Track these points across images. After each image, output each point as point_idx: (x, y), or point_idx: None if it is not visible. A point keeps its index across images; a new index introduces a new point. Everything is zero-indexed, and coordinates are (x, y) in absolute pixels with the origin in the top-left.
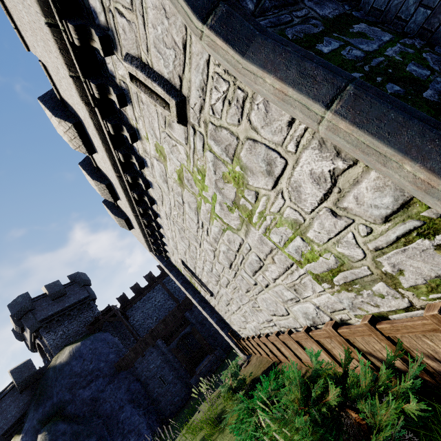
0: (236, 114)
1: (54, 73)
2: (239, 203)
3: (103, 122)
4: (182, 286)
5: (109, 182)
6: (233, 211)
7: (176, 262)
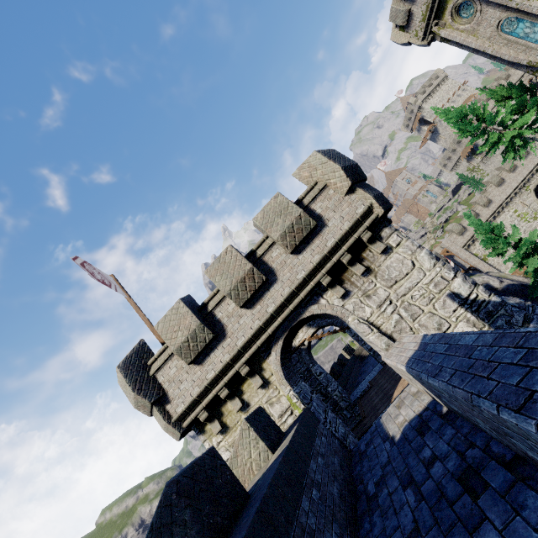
0: (537, 208)
1: (493, 195)
2: (534, 217)
3: (504, 204)
4: (480, 260)
5: (477, 216)
6: (531, 219)
7: (477, 251)
